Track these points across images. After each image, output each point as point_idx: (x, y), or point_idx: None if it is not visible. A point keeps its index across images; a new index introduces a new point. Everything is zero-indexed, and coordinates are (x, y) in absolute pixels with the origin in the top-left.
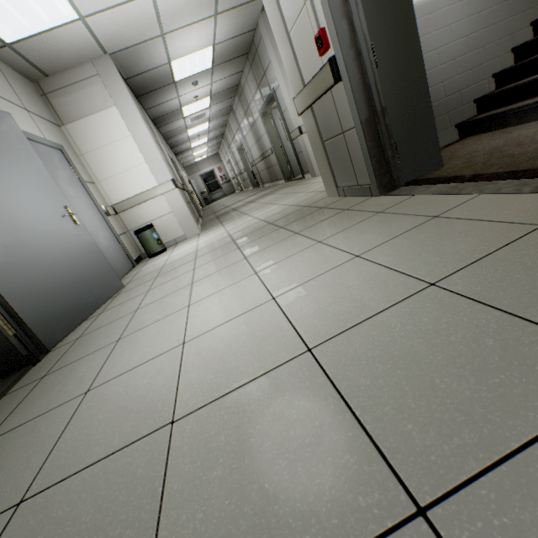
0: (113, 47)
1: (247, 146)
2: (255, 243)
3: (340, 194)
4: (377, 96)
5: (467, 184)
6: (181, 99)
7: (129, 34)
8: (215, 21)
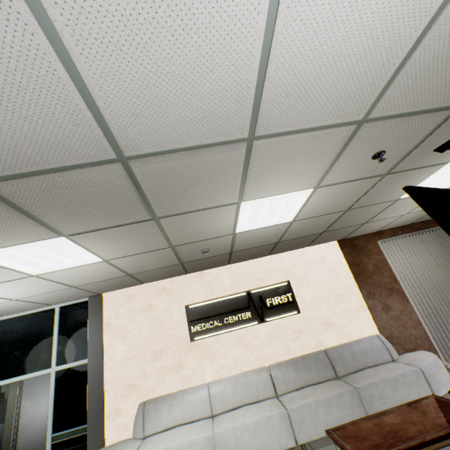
0: None
1: None
2: None
3: None
4: None
5: None
6: None
7: None
8: None
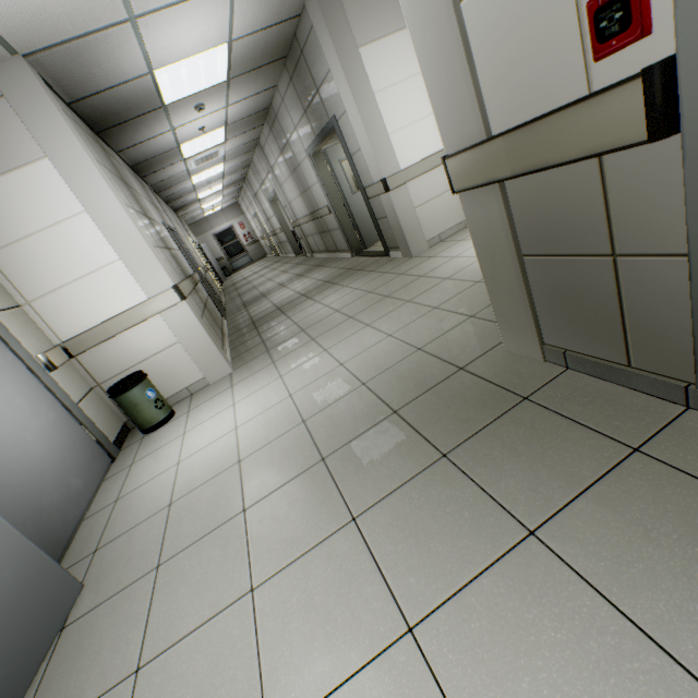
0: (27, 40)
1: (285, 198)
2: (398, 518)
3: (551, 358)
4: None
5: None
6: (178, 132)
7: (58, 15)
8: None
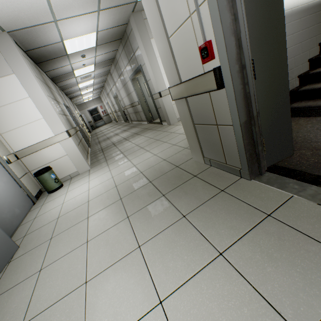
0: (10, 26)
1: (120, 97)
2: (143, 215)
3: (206, 162)
4: (254, 103)
5: None
6: (73, 65)
7: (24, 18)
8: (98, 15)
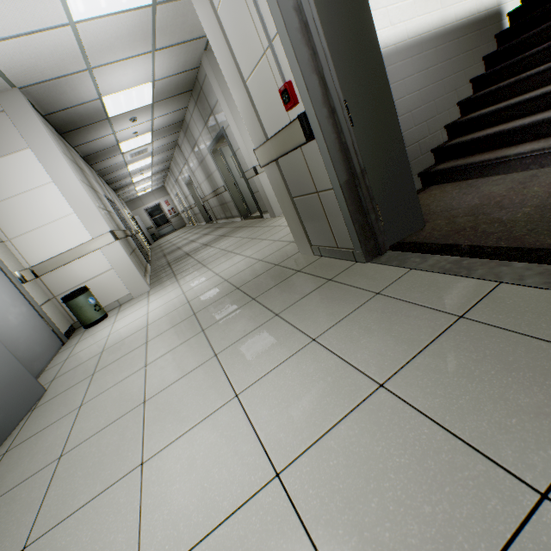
0: (23, 80)
1: (197, 182)
2: (224, 324)
3: (316, 253)
4: (355, 157)
5: (472, 261)
6: (118, 135)
7: (44, 67)
8: (153, 57)
